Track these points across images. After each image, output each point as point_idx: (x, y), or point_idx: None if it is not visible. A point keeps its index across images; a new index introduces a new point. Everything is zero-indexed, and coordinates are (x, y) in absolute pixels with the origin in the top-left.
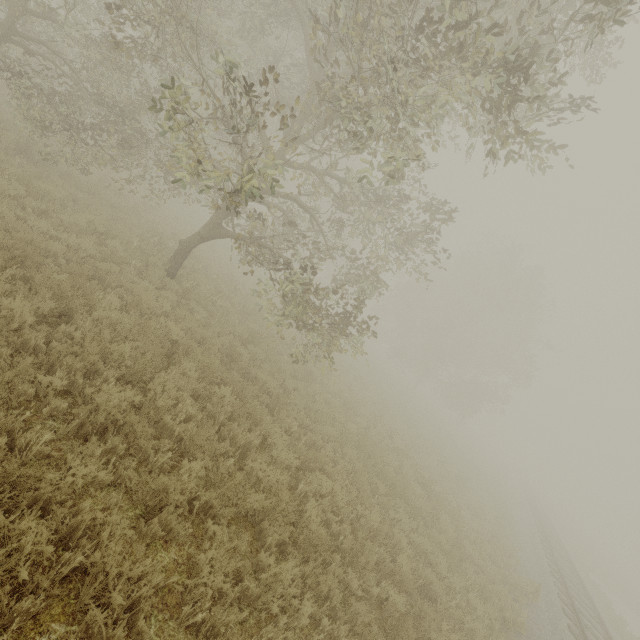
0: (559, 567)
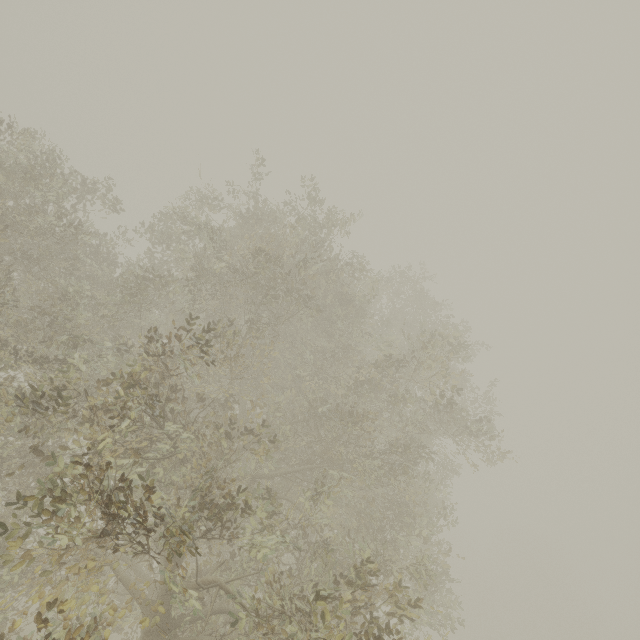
0: None
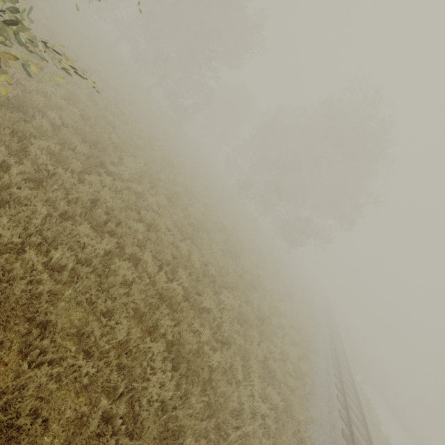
0: (350, 417)
